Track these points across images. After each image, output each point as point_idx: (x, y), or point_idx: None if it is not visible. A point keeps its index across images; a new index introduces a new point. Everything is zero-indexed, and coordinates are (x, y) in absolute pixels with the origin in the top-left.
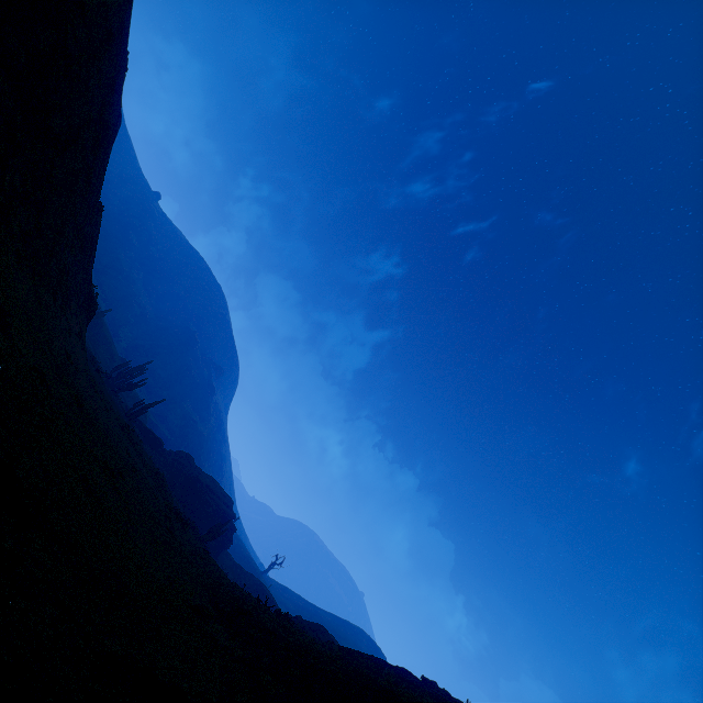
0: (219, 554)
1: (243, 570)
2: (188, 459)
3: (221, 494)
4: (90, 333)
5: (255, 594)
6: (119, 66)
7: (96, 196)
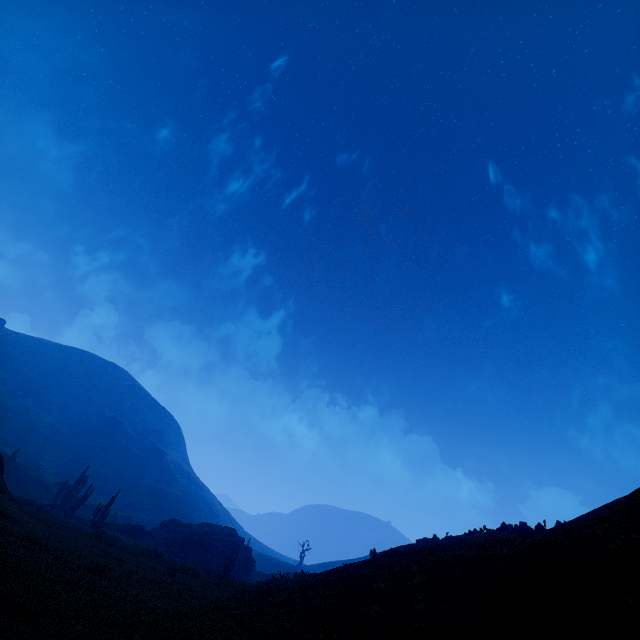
0: (249, 578)
1: (277, 575)
2: (174, 524)
3: (220, 531)
4: (10, 482)
5: None
6: None
7: None
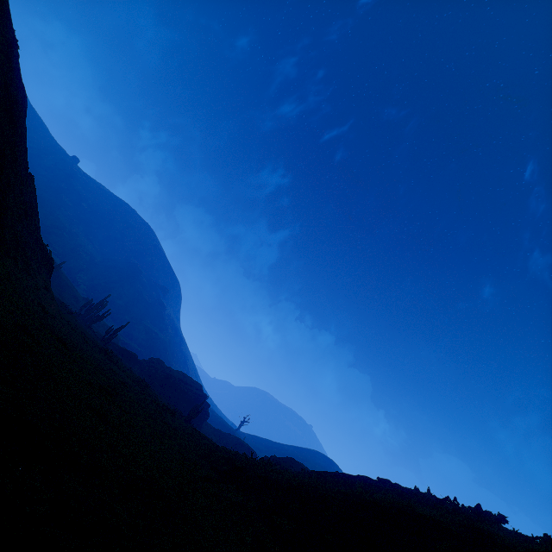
0: (201, 425)
1: (222, 433)
2: (159, 363)
3: (191, 383)
4: (53, 284)
5: (235, 447)
6: (9, 43)
7: (24, 167)
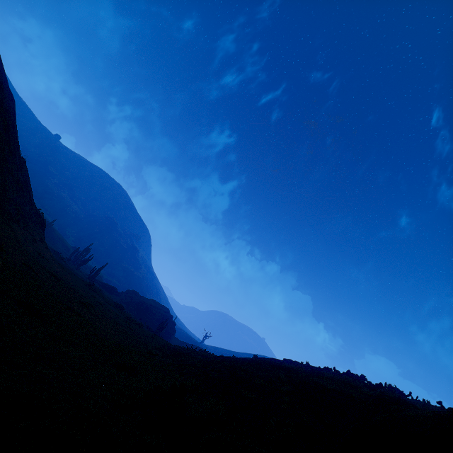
0: (170, 339)
1: (187, 344)
2: (134, 293)
3: (160, 307)
4: (48, 238)
5: None
6: None
7: (18, 156)
